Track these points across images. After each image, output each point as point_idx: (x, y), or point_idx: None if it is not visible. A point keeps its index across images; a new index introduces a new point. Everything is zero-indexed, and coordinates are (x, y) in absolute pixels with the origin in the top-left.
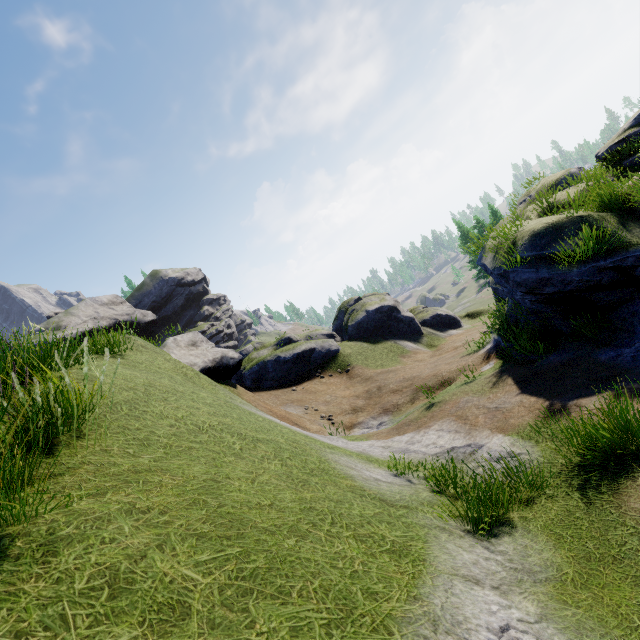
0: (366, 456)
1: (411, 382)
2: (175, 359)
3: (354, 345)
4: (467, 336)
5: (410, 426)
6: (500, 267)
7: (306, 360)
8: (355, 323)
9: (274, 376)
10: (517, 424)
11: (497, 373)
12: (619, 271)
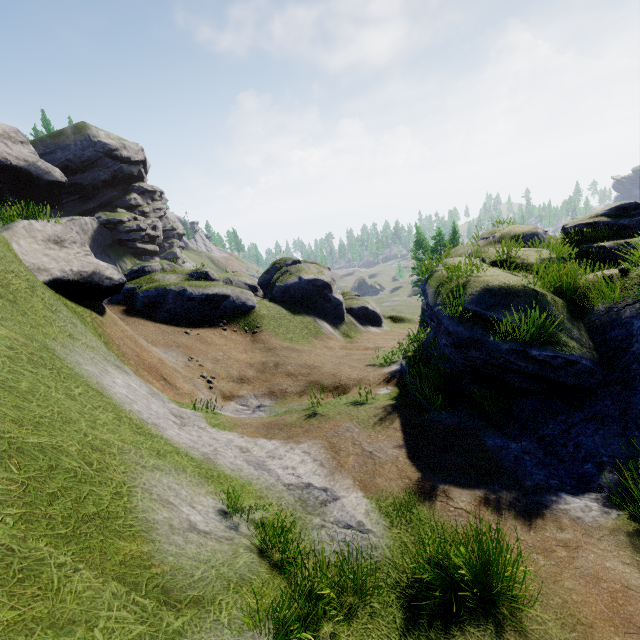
0: (208, 467)
1: (310, 371)
2: (5, 255)
3: (273, 308)
4: (382, 340)
5: (282, 431)
6: (440, 305)
7: (215, 305)
8: (283, 285)
9: (171, 309)
10: (382, 487)
11: (389, 407)
12: (544, 366)
